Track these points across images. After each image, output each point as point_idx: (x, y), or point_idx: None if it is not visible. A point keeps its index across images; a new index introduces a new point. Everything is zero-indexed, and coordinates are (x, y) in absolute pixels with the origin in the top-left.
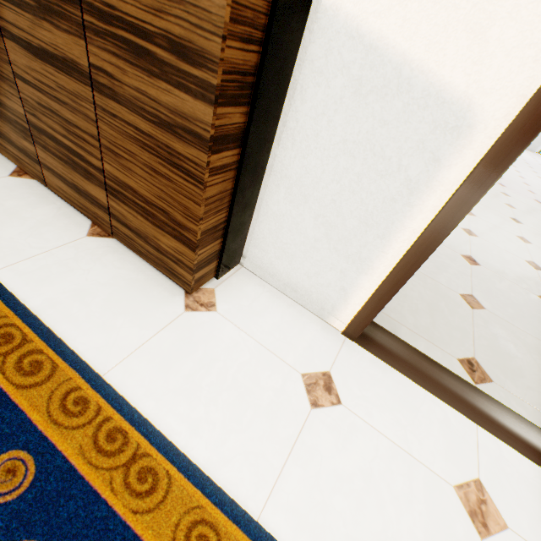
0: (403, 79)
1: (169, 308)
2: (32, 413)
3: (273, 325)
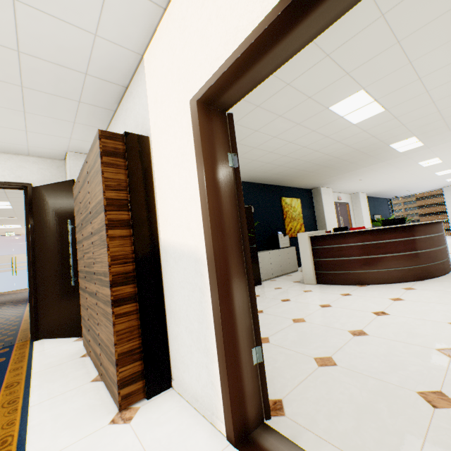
0: (182, 250)
1: (100, 422)
2: None
3: (166, 432)
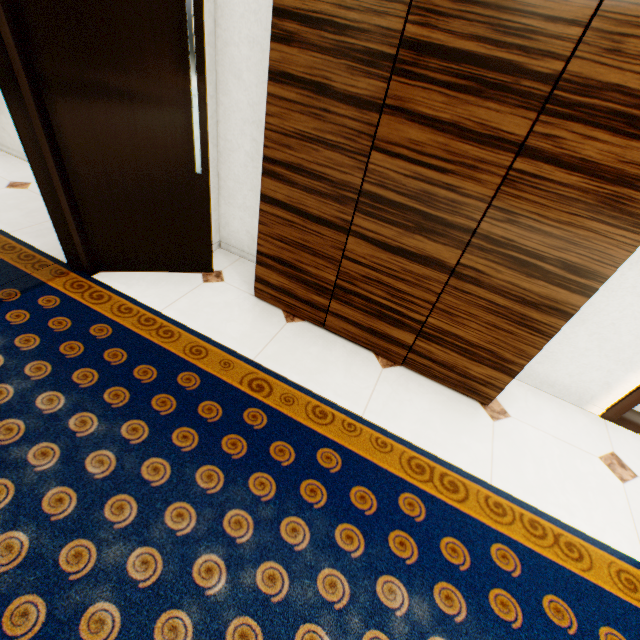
0: None
1: (482, 421)
2: (480, 518)
3: (552, 419)
